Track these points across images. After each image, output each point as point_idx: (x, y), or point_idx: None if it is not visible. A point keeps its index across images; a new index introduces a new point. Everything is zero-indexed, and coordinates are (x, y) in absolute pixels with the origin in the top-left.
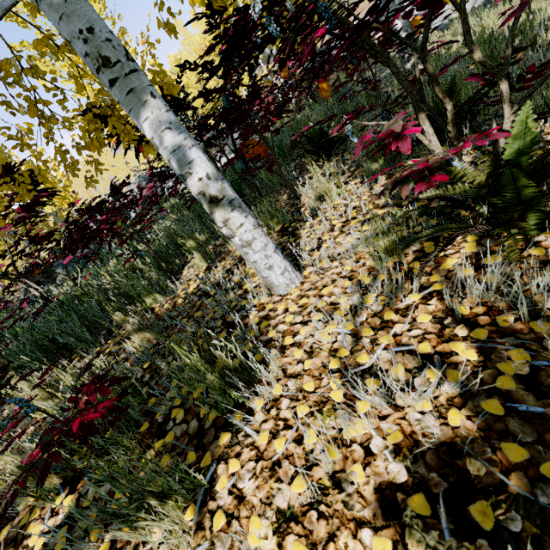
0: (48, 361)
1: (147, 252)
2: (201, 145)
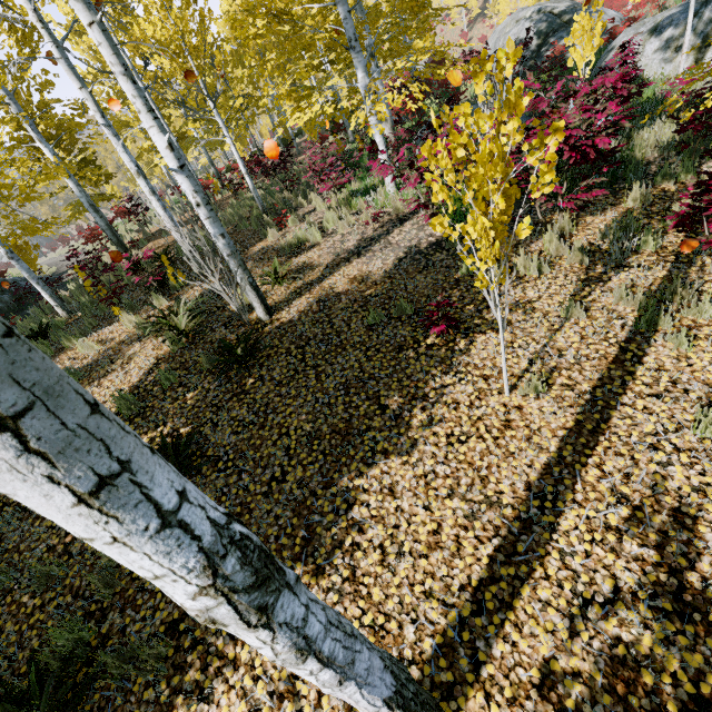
0: (605, 185)
1: (661, 141)
2: (707, 19)
